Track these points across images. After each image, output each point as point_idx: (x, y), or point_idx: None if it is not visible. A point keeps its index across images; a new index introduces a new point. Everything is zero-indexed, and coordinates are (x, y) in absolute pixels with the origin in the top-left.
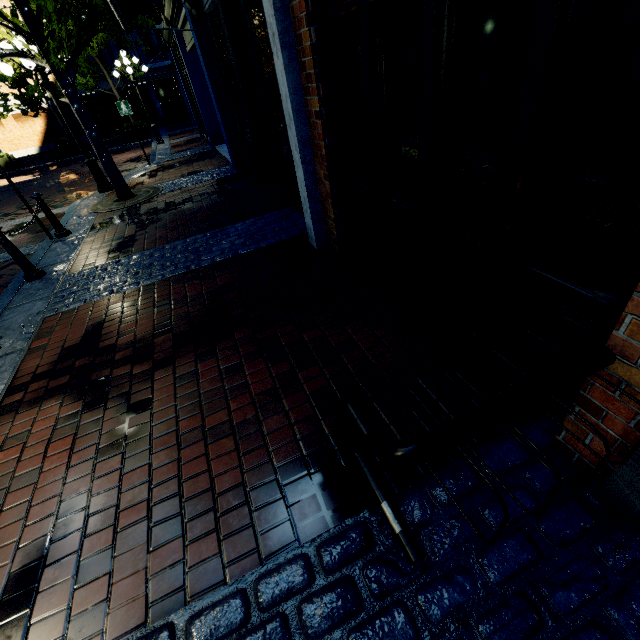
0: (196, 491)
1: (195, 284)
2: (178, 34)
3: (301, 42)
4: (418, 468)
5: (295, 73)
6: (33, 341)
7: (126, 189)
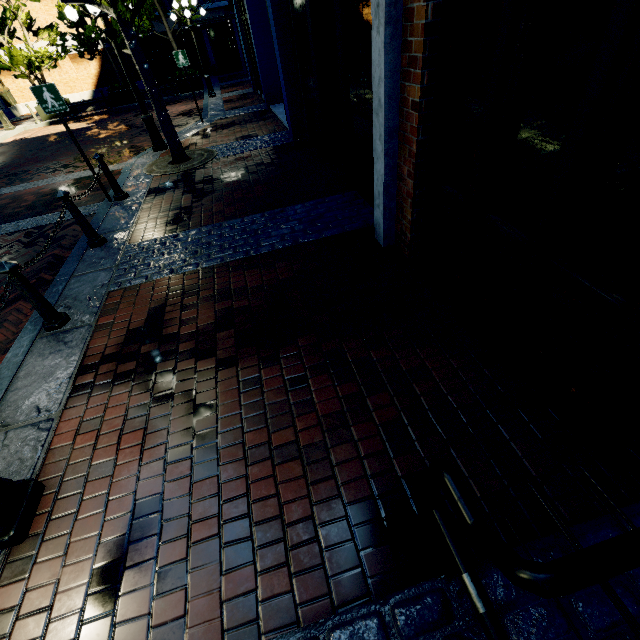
0: (265, 515)
1: (254, 273)
2: None
3: (411, 18)
4: (500, 535)
5: (395, 53)
6: (99, 316)
7: (181, 151)
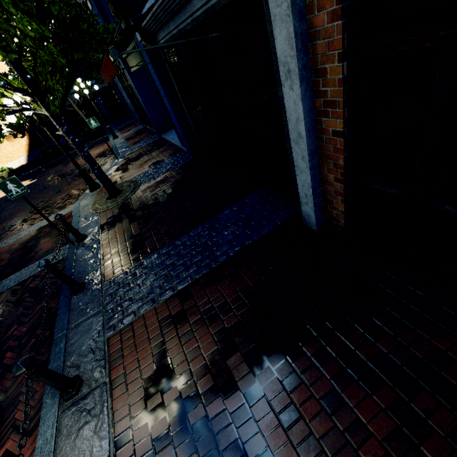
0: None
1: (225, 284)
2: (123, 60)
3: (323, 74)
4: None
5: (309, 100)
6: (108, 368)
7: (114, 188)
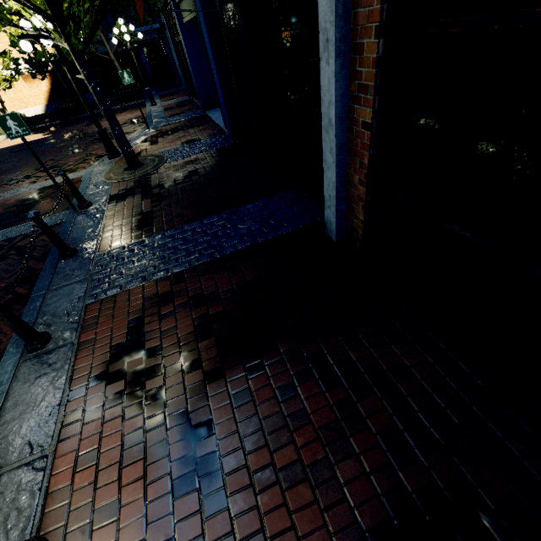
0: None
1: (223, 275)
2: (175, 5)
3: (361, 51)
4: None
5: (344, 80)
6: (80, 332)
7: (135, 159)
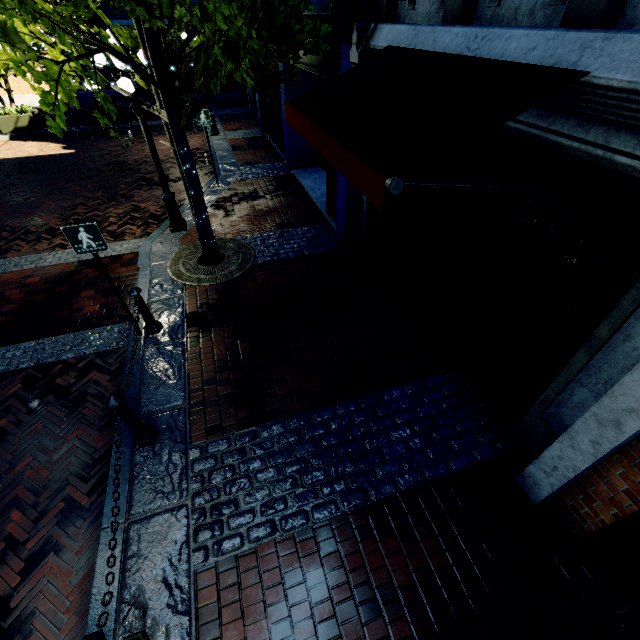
0: None
1: (391, 546)
2: None
3: None
4: None
5: None
6: (193, 635)
7: (216, 251)
